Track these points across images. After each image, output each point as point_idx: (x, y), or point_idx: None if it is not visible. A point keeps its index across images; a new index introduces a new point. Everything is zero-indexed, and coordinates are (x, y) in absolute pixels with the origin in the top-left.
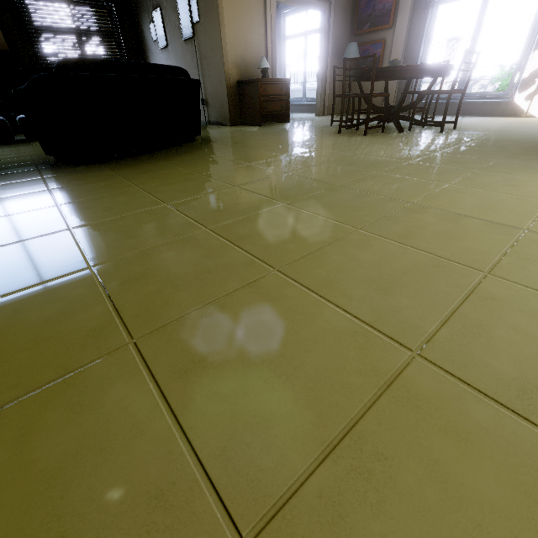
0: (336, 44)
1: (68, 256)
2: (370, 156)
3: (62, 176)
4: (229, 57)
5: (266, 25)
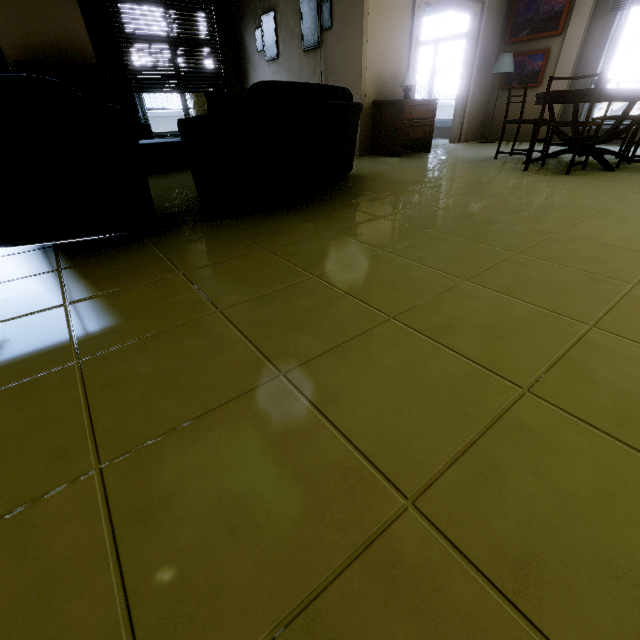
0: (483, 55)
1: (461, 369)
2: (631, 208)
3: (251, 228)
4: (368, 72)
5: (411, 33)
